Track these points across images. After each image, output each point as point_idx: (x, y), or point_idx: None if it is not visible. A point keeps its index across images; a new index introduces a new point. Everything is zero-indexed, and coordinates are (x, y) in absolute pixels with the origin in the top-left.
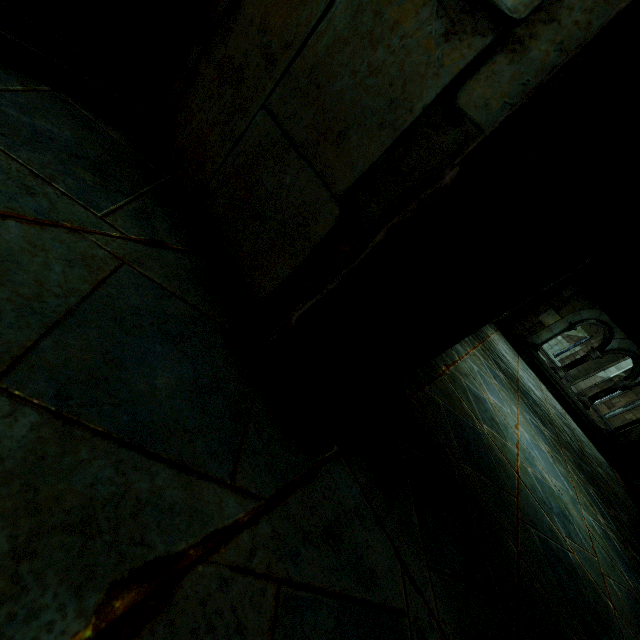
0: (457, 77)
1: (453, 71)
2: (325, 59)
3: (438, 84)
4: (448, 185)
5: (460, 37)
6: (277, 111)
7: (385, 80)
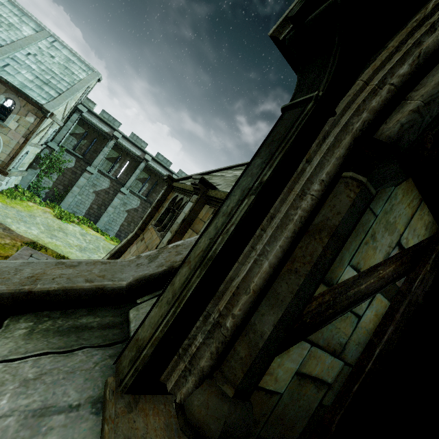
0: (321, 398)
1: (321, 398)
2: (282, 411)
3: (318, 402)
4: (333, 431)
5: (321, 390)
6: (264, 435)
7: (304, 407)
